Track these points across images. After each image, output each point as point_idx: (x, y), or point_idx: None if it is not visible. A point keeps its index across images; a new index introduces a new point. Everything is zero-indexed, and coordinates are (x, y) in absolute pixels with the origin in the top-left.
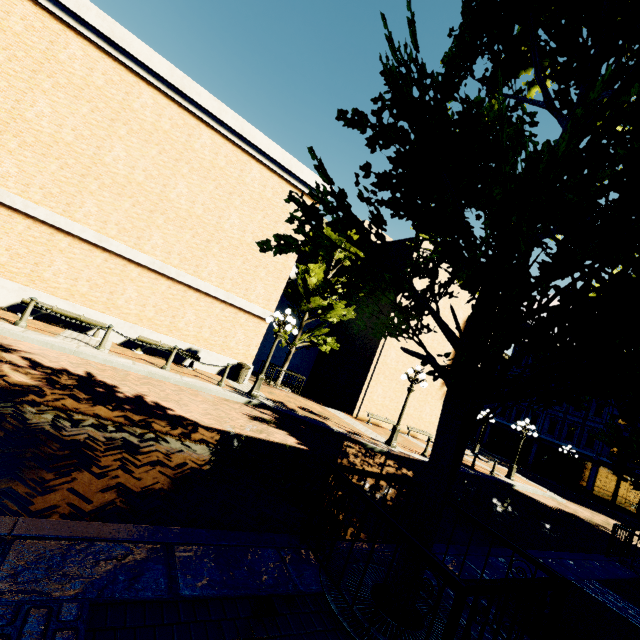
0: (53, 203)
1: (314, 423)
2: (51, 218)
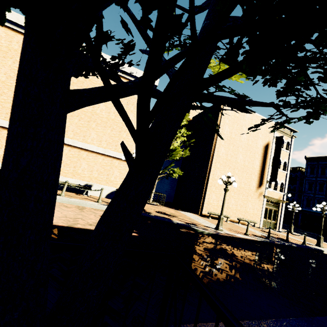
0: None
1: (158, 219)
2: None
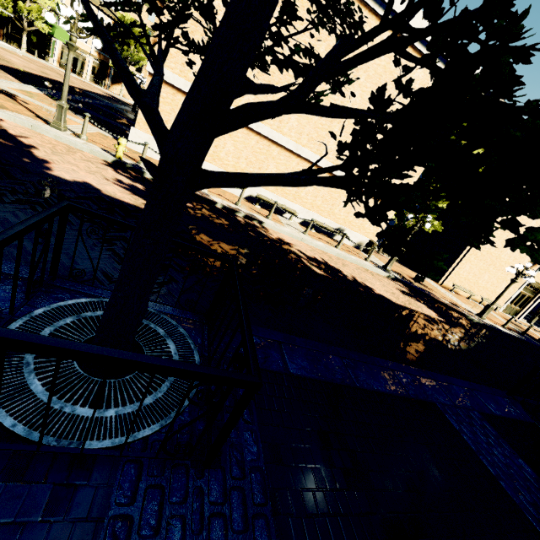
0: (271, 121)
1: (431, 296)
2: (270, 134)
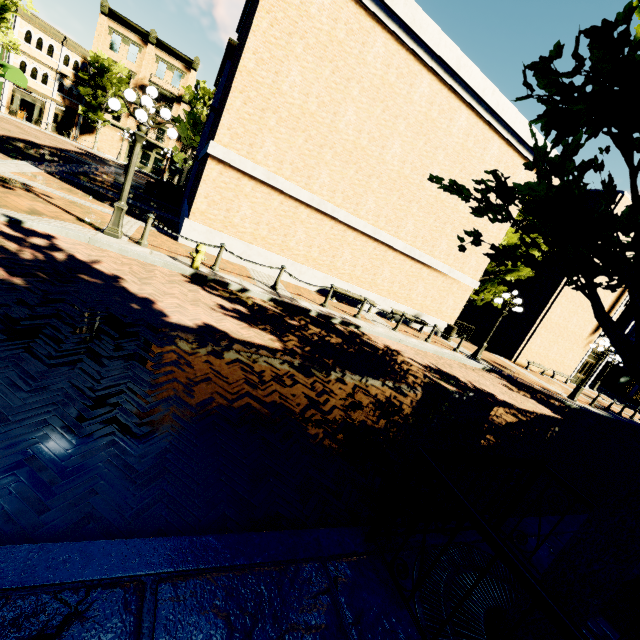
0: (348, 204)
1: (528, 385)
2: (347, 218)
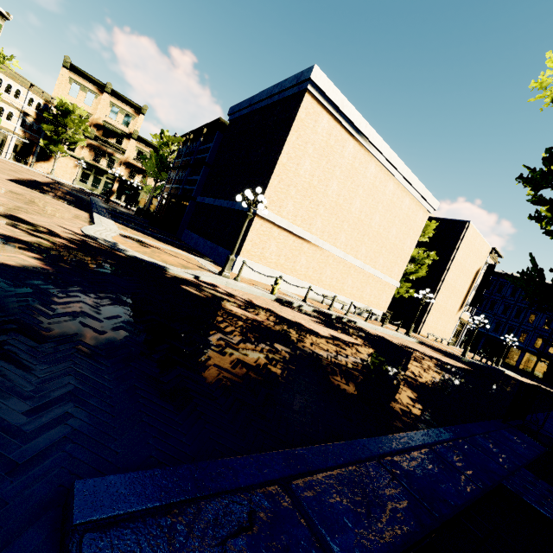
0: (330, 239)
1: (441, 350)
2: (330, 248)
